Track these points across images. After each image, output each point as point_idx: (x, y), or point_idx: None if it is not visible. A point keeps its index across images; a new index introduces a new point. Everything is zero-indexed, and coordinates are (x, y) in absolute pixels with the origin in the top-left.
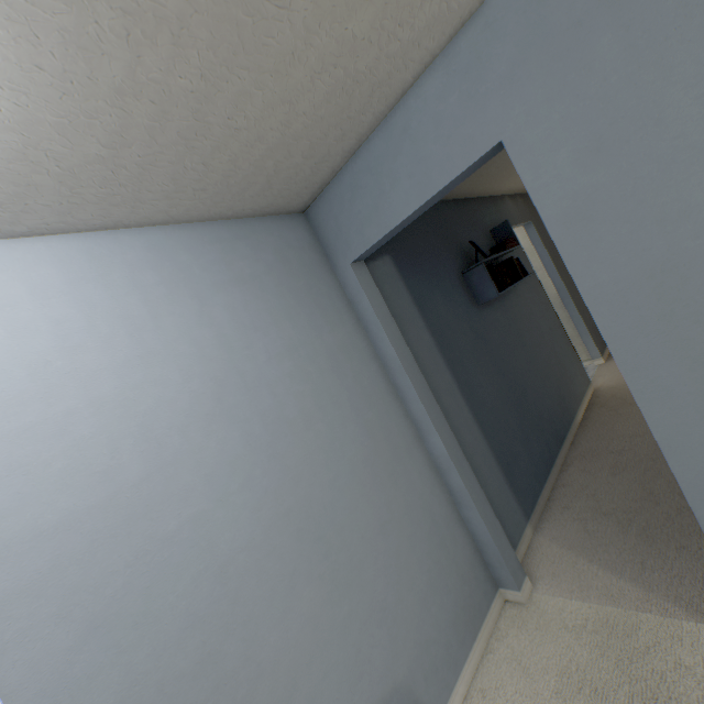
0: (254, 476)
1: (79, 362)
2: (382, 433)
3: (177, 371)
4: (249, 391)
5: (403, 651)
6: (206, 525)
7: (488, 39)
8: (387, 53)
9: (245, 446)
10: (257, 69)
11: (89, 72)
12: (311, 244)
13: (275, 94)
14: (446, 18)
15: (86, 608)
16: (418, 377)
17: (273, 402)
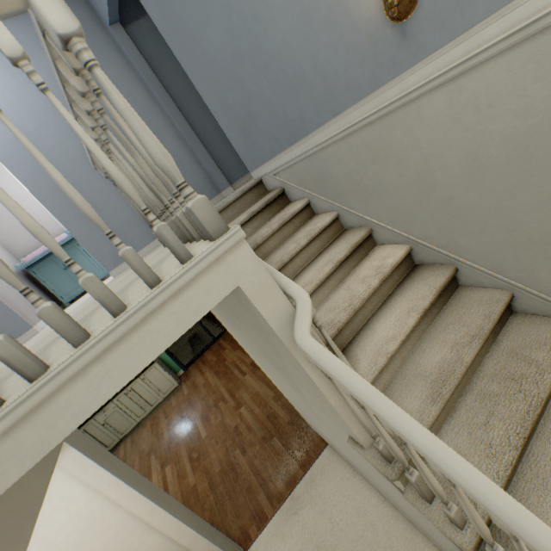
0: None
1: None
2: (147, 122)
3: (36, 91)
4: None
5: None
6: (64, 147)
7: None
8: None
9: None
10: None
11: None
12: (91, 17)
13: None
14: None
15: (31, 163)
16: (162, 92)
17: None
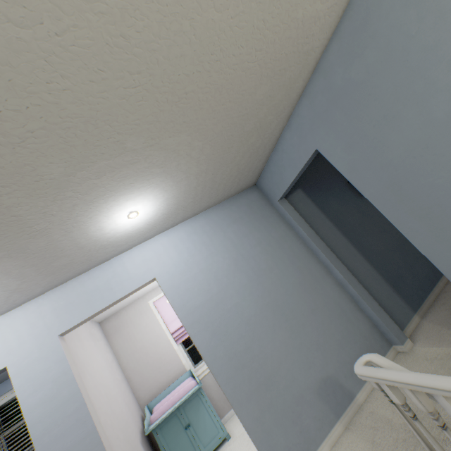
0: (253, 291)
1: (195, 259)
2: (307, 271)
3: (221, 257)
4: (245, 260)
5: (330, 363)
6: (239, 307)
7: (300, 118)
8: (265, 138)
9: (248, 280)
10: (226, 165)
11: (189, 187)
12: (260, 197)
13: (232, 166)
14: (281, 120)
15: (211, 328)
16: (321, 244)
17: (255, 263)
